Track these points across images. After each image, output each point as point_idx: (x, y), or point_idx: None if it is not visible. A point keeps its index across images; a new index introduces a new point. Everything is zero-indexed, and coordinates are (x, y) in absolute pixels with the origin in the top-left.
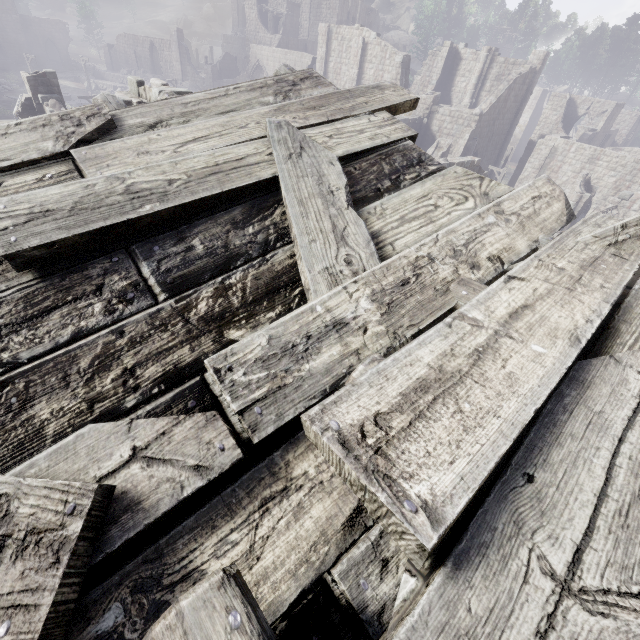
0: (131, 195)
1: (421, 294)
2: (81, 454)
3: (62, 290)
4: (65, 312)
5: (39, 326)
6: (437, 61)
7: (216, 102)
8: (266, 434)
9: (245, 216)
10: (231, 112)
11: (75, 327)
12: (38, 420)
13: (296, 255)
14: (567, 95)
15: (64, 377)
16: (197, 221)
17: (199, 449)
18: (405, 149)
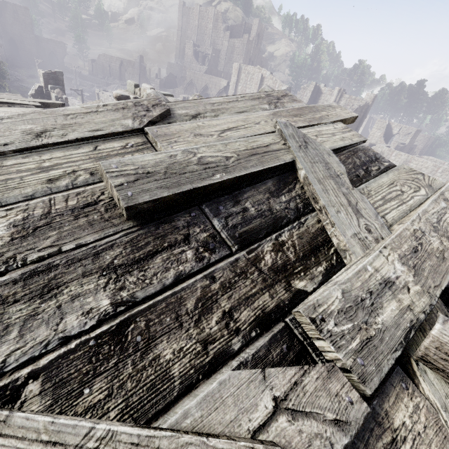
0: (204, 165)
1: (430, 260)
2: (229, 404)
3: (159, 237)
4: (165, 256)
5: (147, 268)
6: (306, 92)
7: (232, 105)
8: (375, 386)
9: (277, 187)
10: (244, 112)
11: (176, 270)
12: (164, 360)
13: (324, 221)
14: (387, 121)
15: (177, 317)
16: (244, 188)
17: (332, 402)
18: (364, 149)
